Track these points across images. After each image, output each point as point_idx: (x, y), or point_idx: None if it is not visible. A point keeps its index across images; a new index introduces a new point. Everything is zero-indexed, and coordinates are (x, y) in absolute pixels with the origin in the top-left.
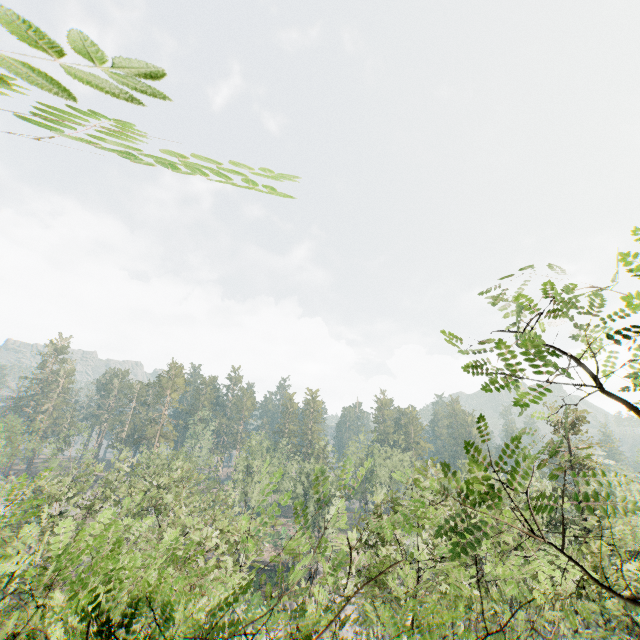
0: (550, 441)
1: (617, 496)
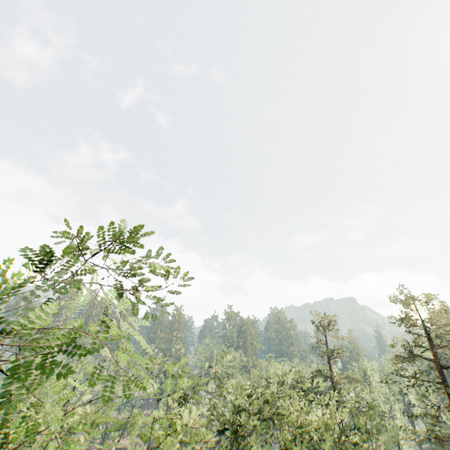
0: (317, 337)
1: (368, 374)
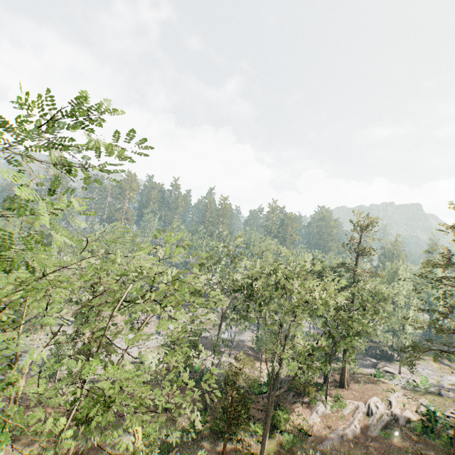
0: (351, 236)
1: (399, 274)
